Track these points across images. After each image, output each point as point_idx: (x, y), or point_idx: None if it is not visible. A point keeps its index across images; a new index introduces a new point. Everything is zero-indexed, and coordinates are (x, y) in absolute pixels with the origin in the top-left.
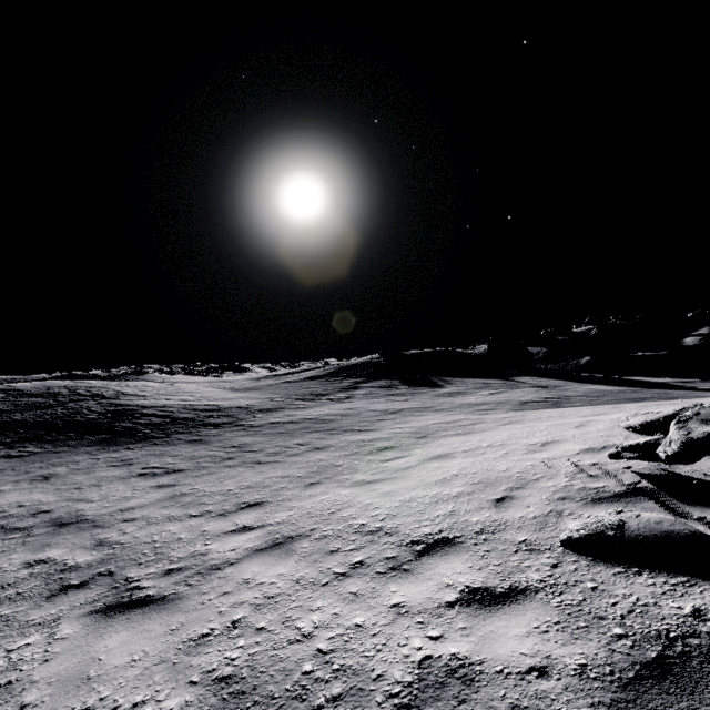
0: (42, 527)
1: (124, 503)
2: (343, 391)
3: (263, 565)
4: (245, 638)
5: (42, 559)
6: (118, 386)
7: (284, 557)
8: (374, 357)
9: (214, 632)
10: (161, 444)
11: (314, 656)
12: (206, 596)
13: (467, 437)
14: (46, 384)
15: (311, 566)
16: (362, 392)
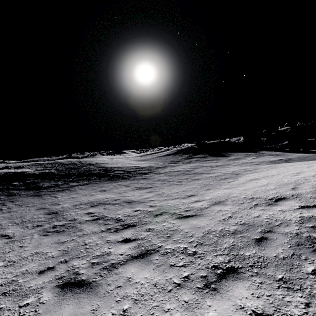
0: (123, 203)
1: (142, 196)
2: (186, 159)
3: (220, 207)
4: (238, 218)
5: (137, 210)
6: (94, 160)
7: (225, 205)
8: (192, 145)
9: (226, 218)
10: (132, 180)
11: (265, 219)
12: (210, 213)
13: (258, 173)
14: (68, 160)
15: (238, 206)
16: (194, 159)
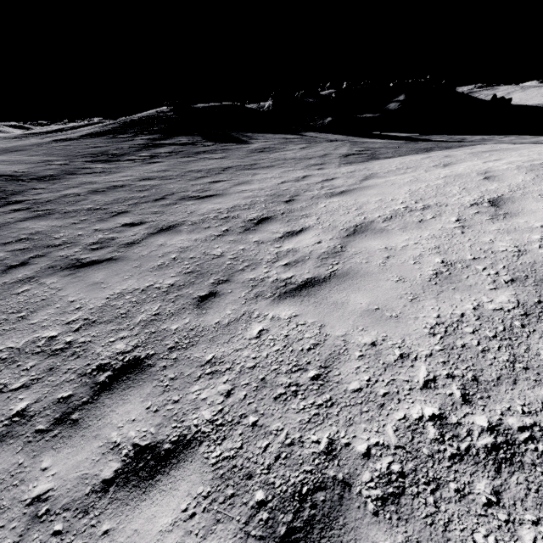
0: None
1: None
2: (142, 149)
3: None
4: None
5: None
6: None
7: None
8: (161, 111)
9: None
10: None
11: None
12: None
13: (354, 198)
14: None
15: None
16: (166, 150)
